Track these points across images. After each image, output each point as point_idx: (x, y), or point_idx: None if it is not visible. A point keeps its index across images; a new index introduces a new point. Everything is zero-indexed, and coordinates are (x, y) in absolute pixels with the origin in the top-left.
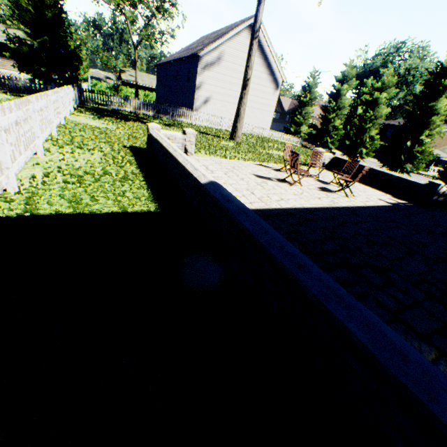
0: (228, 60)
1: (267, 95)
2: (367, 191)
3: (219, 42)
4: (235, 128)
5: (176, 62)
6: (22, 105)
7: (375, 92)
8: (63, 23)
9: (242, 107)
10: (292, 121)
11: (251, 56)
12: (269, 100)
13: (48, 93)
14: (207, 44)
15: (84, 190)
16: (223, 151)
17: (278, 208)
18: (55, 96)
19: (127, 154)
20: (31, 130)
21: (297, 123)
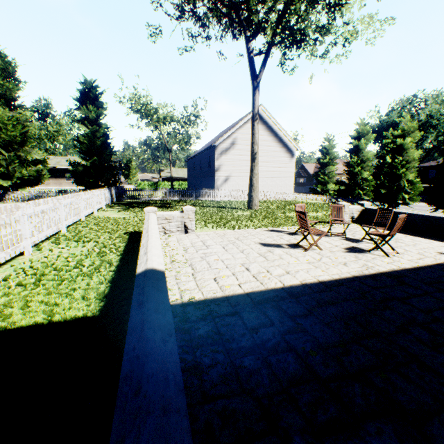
0: (241, 143)
1: (283, 163)
2: (418, 243)
3: (231, 132)
4: (251, 197)
5: (199, 154)
6: (1, 212)
7: (397, 139)
8: (109, 146)
9: (254, 178)
10: (317, 182)
11: (255, 134)
12: (287, 168)
13: (59, 197)
14: (222, 135)
15: (29, 293)
16: (235, 221)
17: (278, 287)
18: (73, 198)
19: (122, 240)
20: (14, 233)
21: (322, 182)
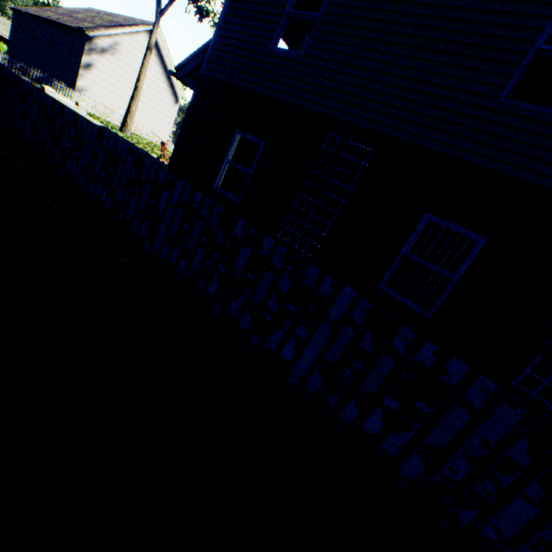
0: (124, 54)
1: (166, 105)
2: None
3: (115, 32)
4: (126, 122)
5: (52, 24)
6: None
7: None
8: None
9: (134, 106)
10: None
11: (145, 65)
12: (168, 112)
13: None
14: (100, 26)
15: None
16: None
17: None
18: None
19: None
20: None
21: None
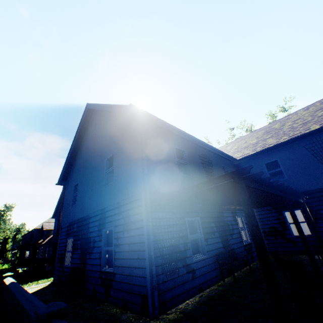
0: None
1: None
2: None
3: None
4: None
5: None
6: None
7: None
8: None
9: None
10: None
11: None
12: None
13: None
14: None
15: None
16: None
17: None
18: None
19: None
20: None
21: None
